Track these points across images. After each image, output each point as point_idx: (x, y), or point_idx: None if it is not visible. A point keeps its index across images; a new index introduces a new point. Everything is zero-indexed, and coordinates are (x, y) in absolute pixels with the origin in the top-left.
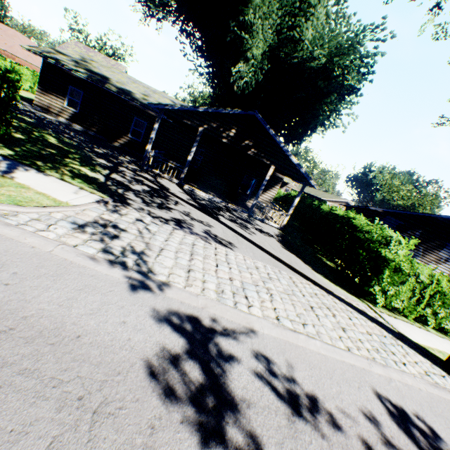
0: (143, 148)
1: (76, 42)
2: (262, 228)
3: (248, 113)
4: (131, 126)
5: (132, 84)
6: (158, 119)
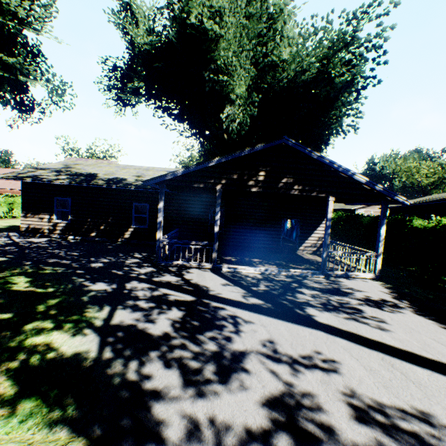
0: (152, 233)
1: (70, 158)
2: (364, 292)
3: (275, 144)
4: (131, 214)
5: (122, 170)
6: (161, 195)
